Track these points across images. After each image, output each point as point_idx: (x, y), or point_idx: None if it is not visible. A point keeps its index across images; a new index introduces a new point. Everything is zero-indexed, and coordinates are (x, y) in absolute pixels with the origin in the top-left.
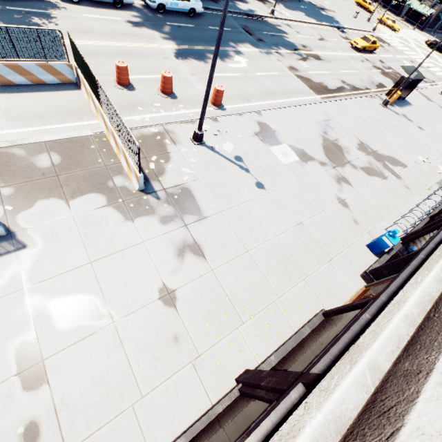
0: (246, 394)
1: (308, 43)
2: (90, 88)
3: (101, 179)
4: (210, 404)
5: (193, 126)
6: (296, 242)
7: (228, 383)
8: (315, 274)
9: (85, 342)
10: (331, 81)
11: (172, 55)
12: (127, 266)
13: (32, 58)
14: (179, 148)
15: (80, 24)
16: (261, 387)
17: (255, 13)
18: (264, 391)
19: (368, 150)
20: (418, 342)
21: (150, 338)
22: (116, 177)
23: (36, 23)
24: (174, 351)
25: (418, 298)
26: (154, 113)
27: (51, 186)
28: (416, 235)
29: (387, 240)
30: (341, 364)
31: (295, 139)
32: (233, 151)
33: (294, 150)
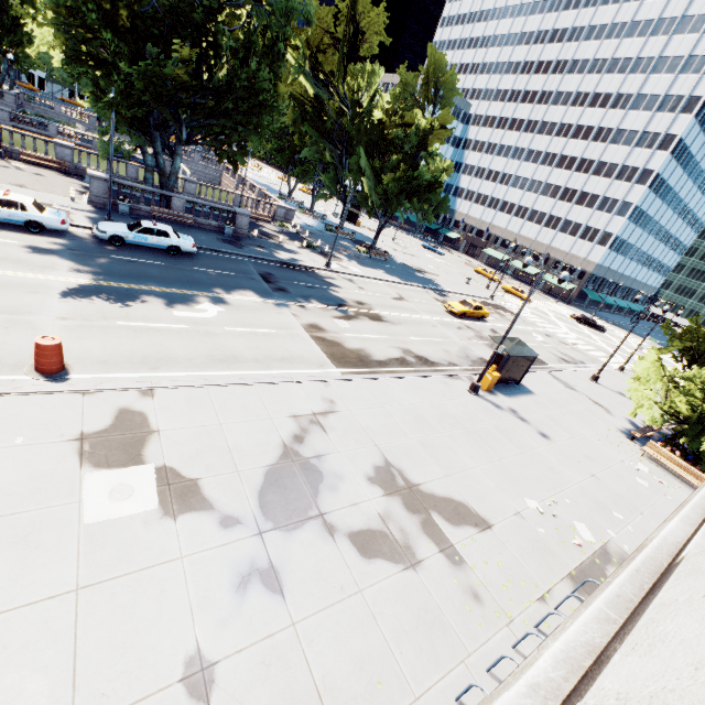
0: None
1: (370, 301)
2: None
3: None
4: None
5: None
6: None
7: None
8: None
9: None
10: (383, 349)
11: (57, 290)
12: None
13: None
14: None
15: None
16: None
17: (298, 263)
18: None
19: (397, 481)
20: None
21: None
22: None
23: None
24: None
25: None
26: None
27: None
28: None
29: None
30: None
31: (195, 452)
32: None
33: (165, 482)
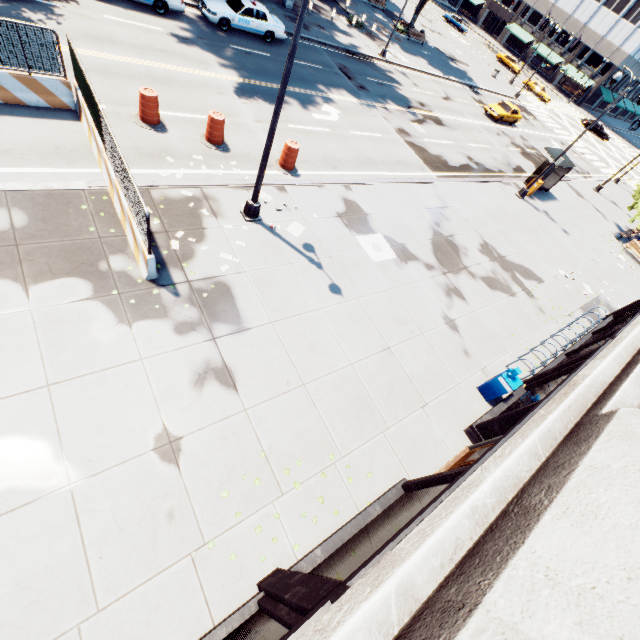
0: (265, 611)
1: (428, 101)
2: (93, 120)
3: (88, 258)
4: (212, 624)
5: (247, 193)
6: (378, 376)
7: (245, 590)
8: (401, 425)
9: (14, 515)
10: (454, 156)
11: (231, 91)
12: (109, 395)
13: (6, 65)
14: (221, 224)
15: (97, 28)
16: (284, 601)
17: (359, 51)
18: (287, 609)
19: (494, 254)
20: (480, 552)
21: (128, 513)
22: (114, 257)
23: (27, 17)
24: (164, 535)
25: (498, 480)
26: (191, 169)
27: (3, 260)
28: (544, 379)
29: (505, 383)
30: (360, 586)
31: (394, 229)
32: (302, 236)
33: (391, 244)
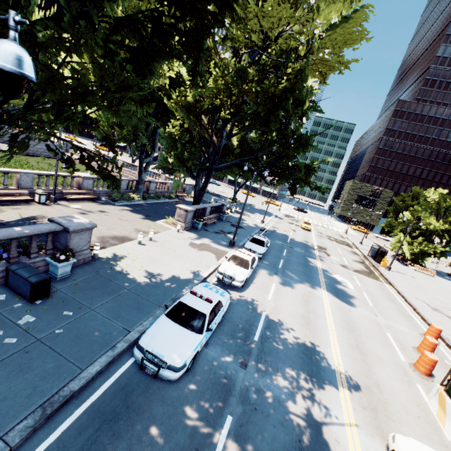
0: None
1: (301, 238)
2: None
3: None
4: None
5: None
6: None
7: None
8: None
9: None
10: (357, 265)
11: (342, 303)
12: None
13: None
14: None
15: (290, 313)
16: None
17: (260, 226)
18: None
19: None
20: None
21: None
22: None
23: (294, 343)
24: None
25: None
26: None
27: None
28: None
29: None
30: None
31: None
32: None
33: None
